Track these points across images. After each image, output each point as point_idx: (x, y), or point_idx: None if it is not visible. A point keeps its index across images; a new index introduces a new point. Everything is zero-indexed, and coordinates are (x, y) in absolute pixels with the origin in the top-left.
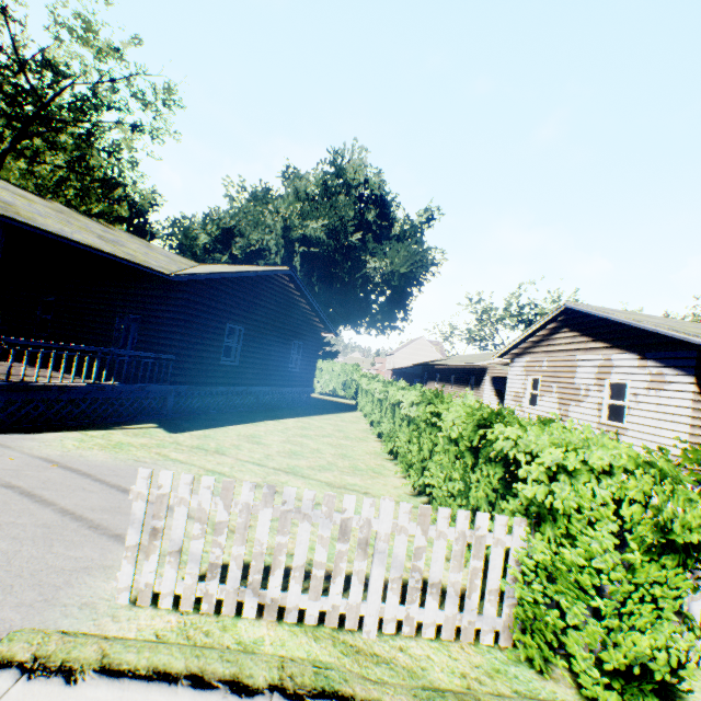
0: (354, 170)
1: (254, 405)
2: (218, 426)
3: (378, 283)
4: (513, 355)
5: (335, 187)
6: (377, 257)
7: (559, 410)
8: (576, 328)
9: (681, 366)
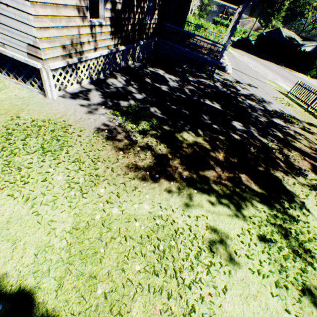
0: None
1: None
2: None
3: None
4: None
5: None
6: None
7: None
8: None
9: None
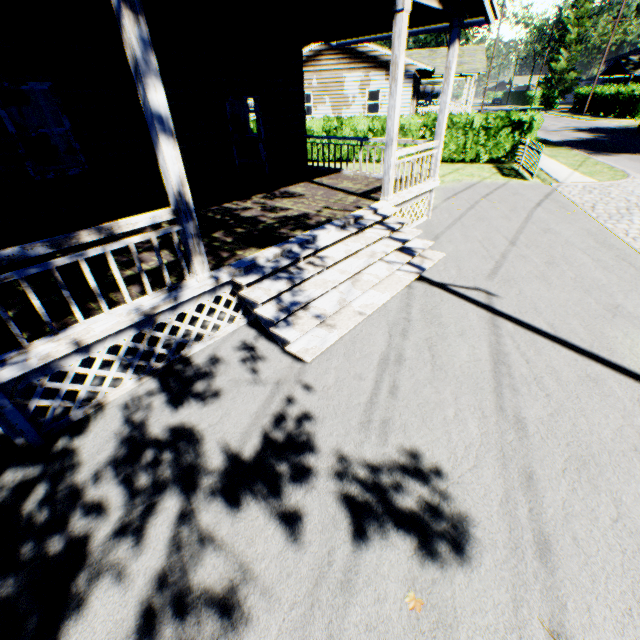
0: None
1: None
2: None
3: None
4: None
5: None
6: None
7: (334, 115)
8: (340, 52)
9: (407, 79)
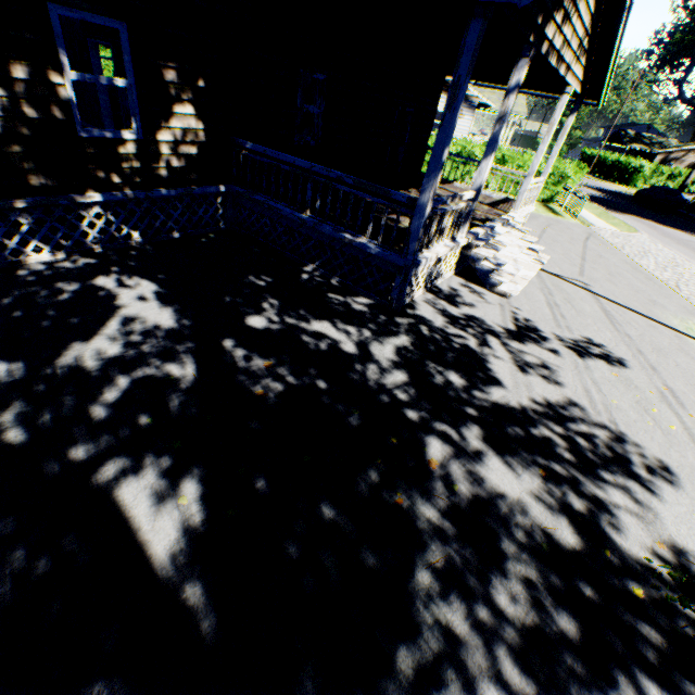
0: None
1: None
2: None
3: None
4: None
5: None
6: None
7: None
8: None
9: (471, 109)
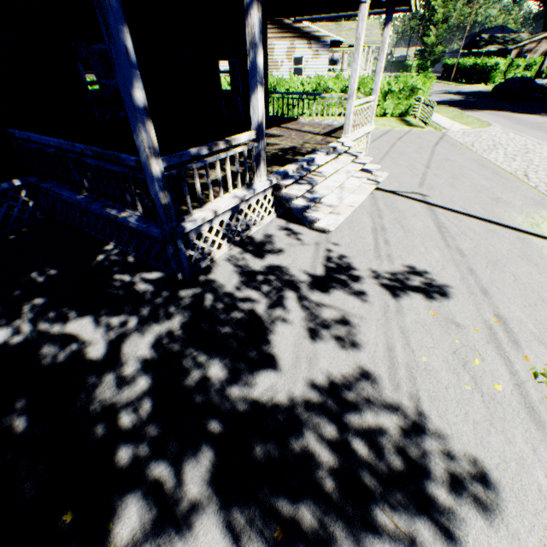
0: None
1: None
2: None
3: None
4: None
5: None
6: None
7: None
8: (270, 23)
9: (325, 48)
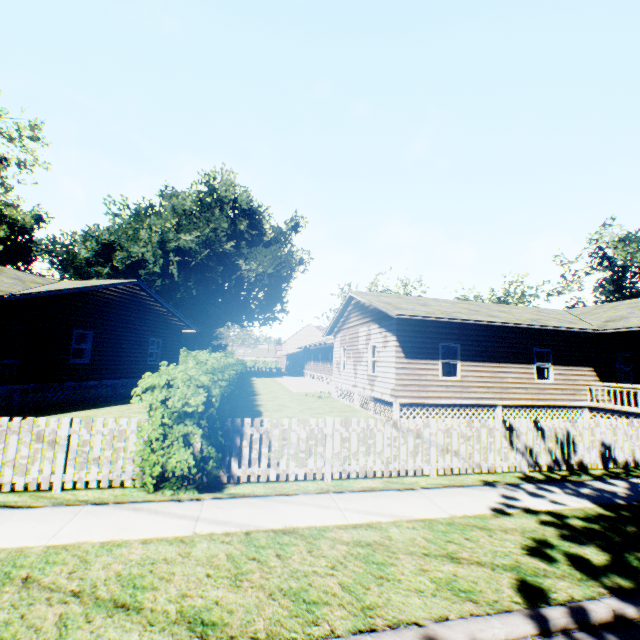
0: (225, 189)
1: (112, 396)
2: (61, 413)
3: (254, 282)
4: (335, 333)
5: (211, 203)
6: (248, 261)
7: (353, 370)
8: (358, 309)
9: (392, 330)
